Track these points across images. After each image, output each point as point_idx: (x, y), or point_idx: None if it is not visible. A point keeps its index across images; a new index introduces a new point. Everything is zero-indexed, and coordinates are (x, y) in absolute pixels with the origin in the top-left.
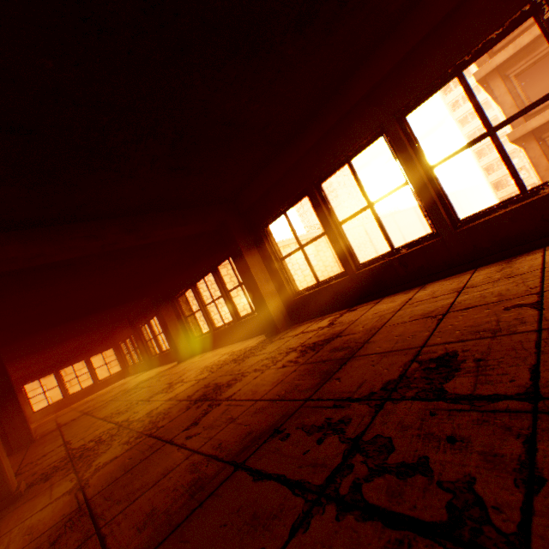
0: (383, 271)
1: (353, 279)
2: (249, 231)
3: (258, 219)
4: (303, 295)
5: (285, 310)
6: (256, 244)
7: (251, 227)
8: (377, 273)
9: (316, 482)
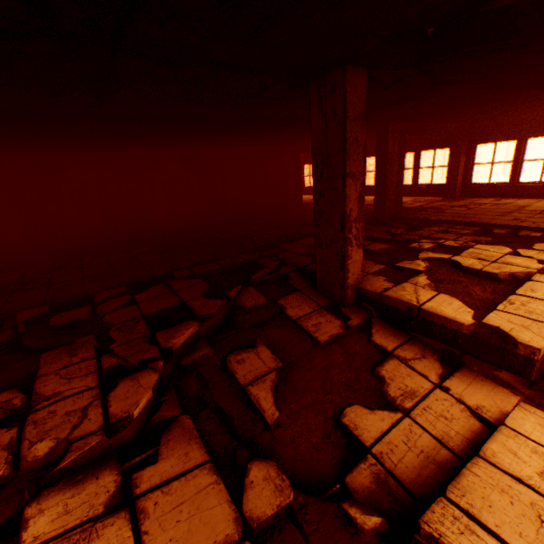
0: (528, 189)
1: (511, 187)
2: (466, 143)
3: (477, 139)
4: (475, 186)
5: (459, 190)
6: (465, 151)
7: (468, 141)
8: (525, 188)
9: (535, 214)
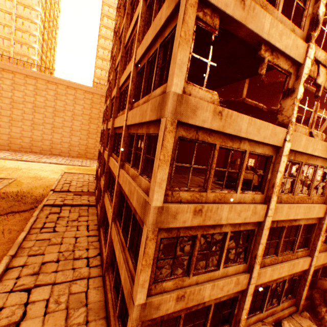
0: None
1: None
2: None
3: None
4: None
5: None
6: None
7: None
8: None
9: None
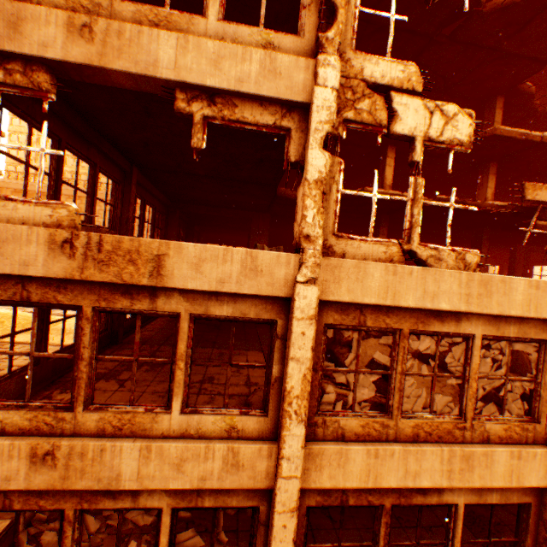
0: None
1: None
2: None
3: None
4: None
5: None
6: None
7: None
8: None
9: None
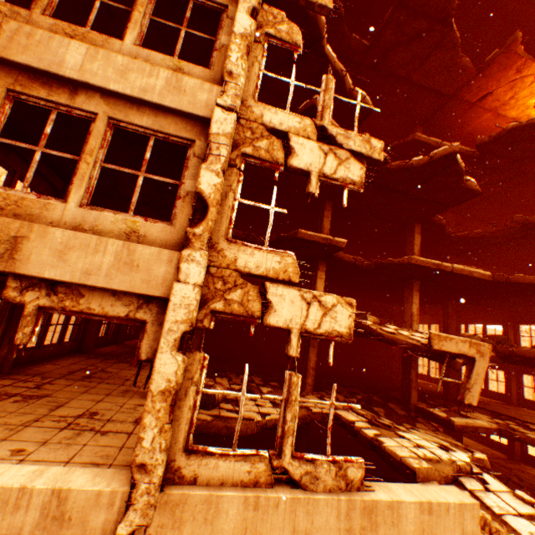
0: None
1: None
2: (514, 371)
3: (521, 370)
4: (526, 400)
5: (515, 400)
6: (515, 375)
7: (516, 370)
8: None
9: None
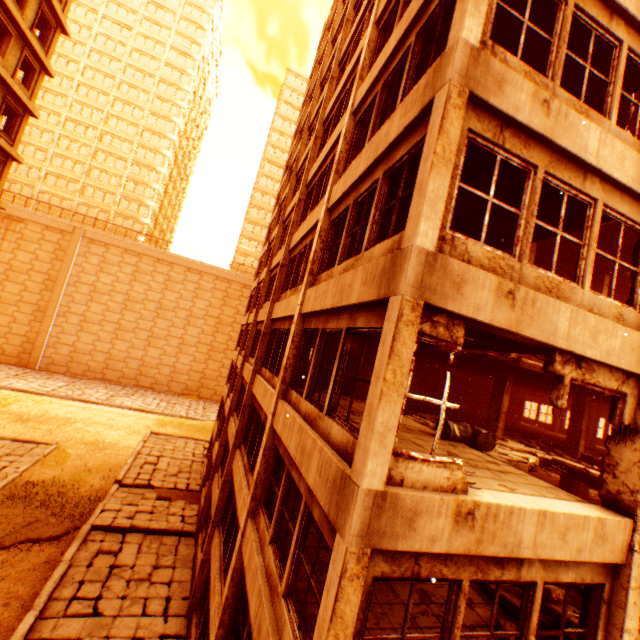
0: None
1: None
2: None
3: None
4: None
5: None
6: None
7: None
8: None
9: None
